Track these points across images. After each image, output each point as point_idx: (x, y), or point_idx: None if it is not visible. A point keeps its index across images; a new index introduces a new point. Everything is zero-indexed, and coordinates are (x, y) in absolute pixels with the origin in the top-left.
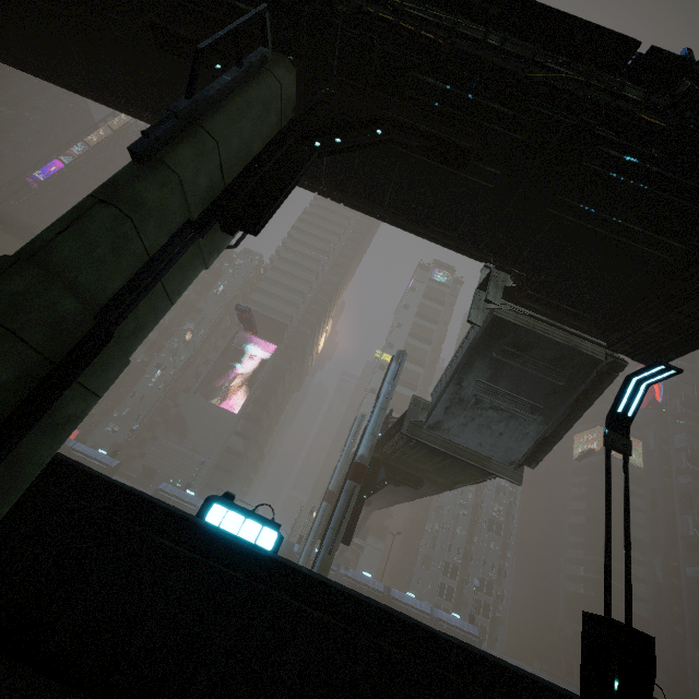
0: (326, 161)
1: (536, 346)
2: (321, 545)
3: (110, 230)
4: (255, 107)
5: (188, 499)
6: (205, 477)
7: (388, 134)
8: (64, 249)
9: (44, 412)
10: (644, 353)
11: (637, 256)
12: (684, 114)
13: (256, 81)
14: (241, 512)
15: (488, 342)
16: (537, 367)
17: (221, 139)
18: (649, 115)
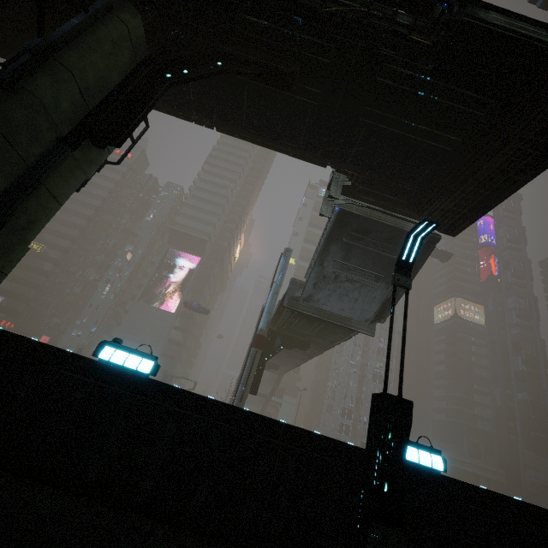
0: (192, 94)
1: (374, 230)
2: (235, 397)
3: None
4: (104, 45)
5: None
6: None
7: (227, 65)
8: None
9: None
10: (445, 225)
11: (428, 150)
12: (440, 32)
13: (103, 24)
14: (126, 350)
15: (339, 230)
16: (376, 246)
17: (75, 70)
18: (417, 36)
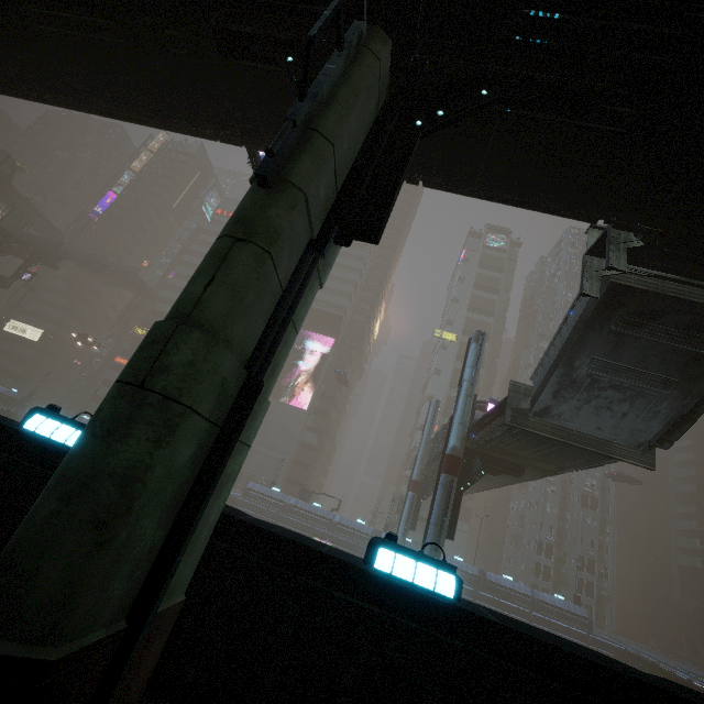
0: None
1: (668, 311)
2: (424, 541)
3: (254, 272)
4: (360, 94)
5: (275, 496)
6: (286, 473)
7: (495, 94)
8: (217, 303)
9: (217, 480)
10: None
11: None
12: None
13: (356, 63)
14: (410, 555)
15: (605, 314)
16: (670, 335)
17: (336, 140)
18: None
